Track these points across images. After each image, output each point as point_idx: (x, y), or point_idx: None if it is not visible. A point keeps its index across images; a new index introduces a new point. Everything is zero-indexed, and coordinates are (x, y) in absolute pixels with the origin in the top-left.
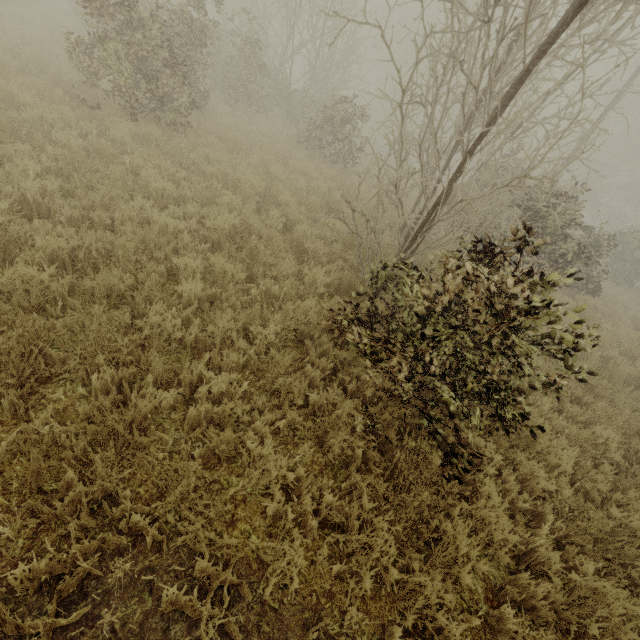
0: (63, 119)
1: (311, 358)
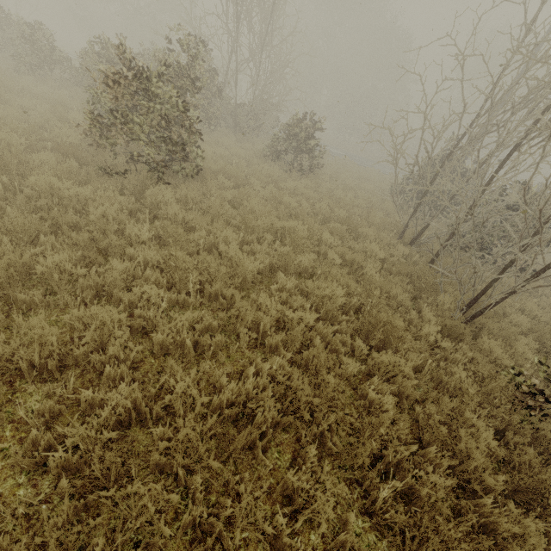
0: (117, 206)
1: (507, 438)
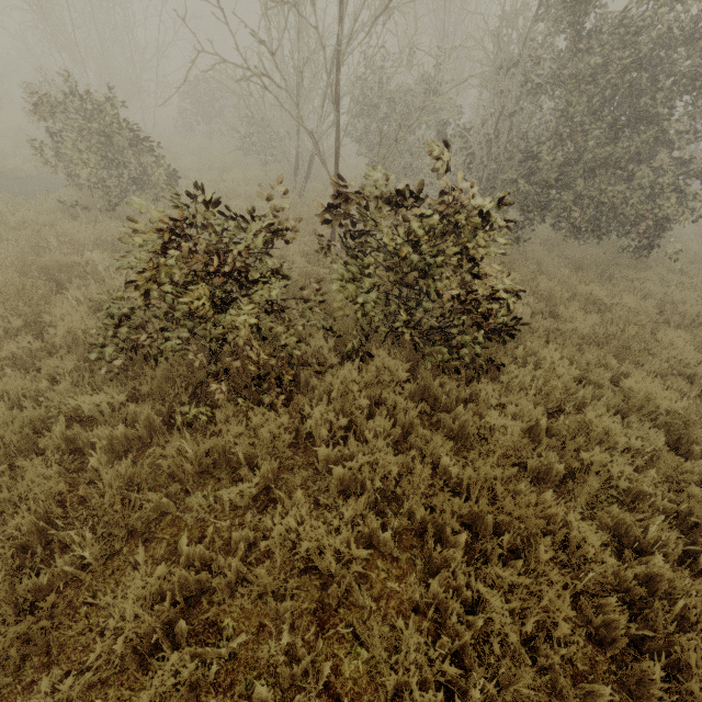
0: None
1: None
